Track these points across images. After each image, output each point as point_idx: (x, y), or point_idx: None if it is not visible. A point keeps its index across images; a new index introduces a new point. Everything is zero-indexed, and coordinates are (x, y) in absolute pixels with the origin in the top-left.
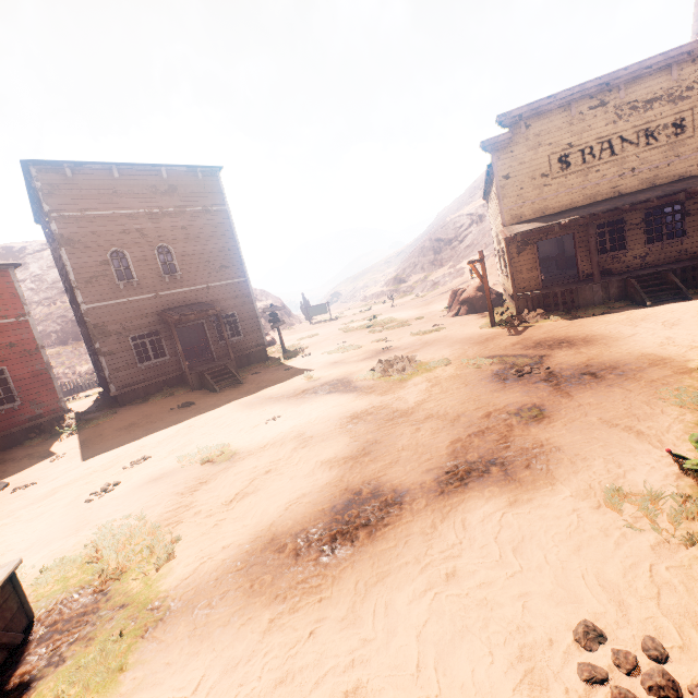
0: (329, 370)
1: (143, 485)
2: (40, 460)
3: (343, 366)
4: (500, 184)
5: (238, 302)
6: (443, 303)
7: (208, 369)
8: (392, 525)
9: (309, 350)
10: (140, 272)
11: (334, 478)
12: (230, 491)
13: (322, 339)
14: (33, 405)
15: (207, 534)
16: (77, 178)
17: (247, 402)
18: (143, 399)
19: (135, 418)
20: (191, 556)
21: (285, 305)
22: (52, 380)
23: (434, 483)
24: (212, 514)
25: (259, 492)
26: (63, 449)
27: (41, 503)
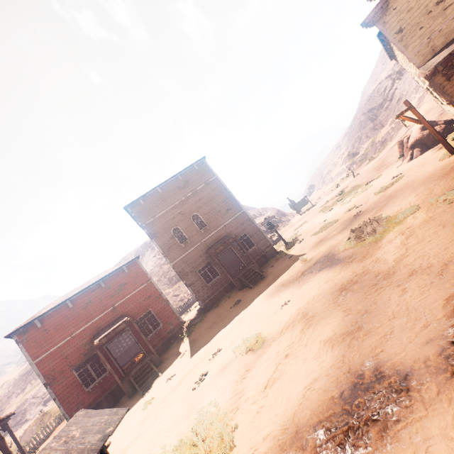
0: (317, 249)
1: (217, 374)
2: (177, 357)
3: (326, 243)
4: (396, 41)
5: (244, 226)
6: (396, 154)
7: (243, 274)
8: (403, 421)
9: (301, 237)
10: (188, 234)
11: (336, 358)
12: (264, 377)
13: (309, 224)
14: (168, 324)
15: (253, 423)
16: (146, 202)
17: (268, 292)
18: (216, 304)
19: (214, 319)
20: (244, 446)
21: (279, 211)
22: (171, 308)
23: (440, 359)
24: (254, 401)
25: (282, 377)
26: (185, 348)
27: (176, 390)
